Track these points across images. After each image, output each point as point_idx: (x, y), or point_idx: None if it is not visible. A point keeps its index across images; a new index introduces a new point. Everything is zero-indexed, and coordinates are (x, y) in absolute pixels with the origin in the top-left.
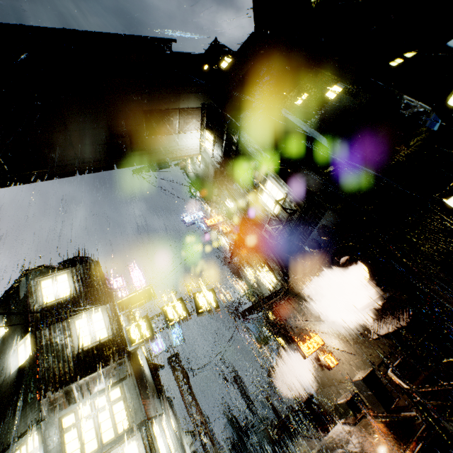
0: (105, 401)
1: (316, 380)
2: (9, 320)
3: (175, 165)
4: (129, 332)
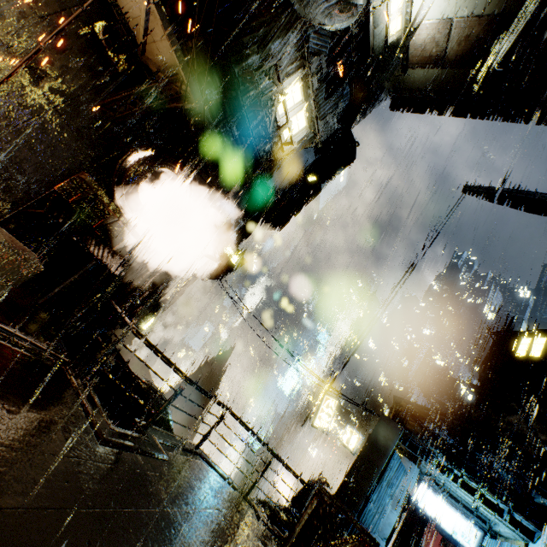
0: None
1: None
2: None
3: None
4: None
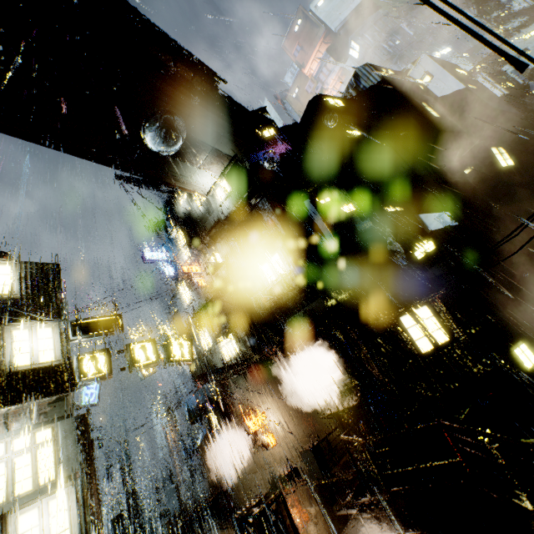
0: (27, 443)
1: (241, 466)
2: None
3: (166, 192)
4: (81, 362)
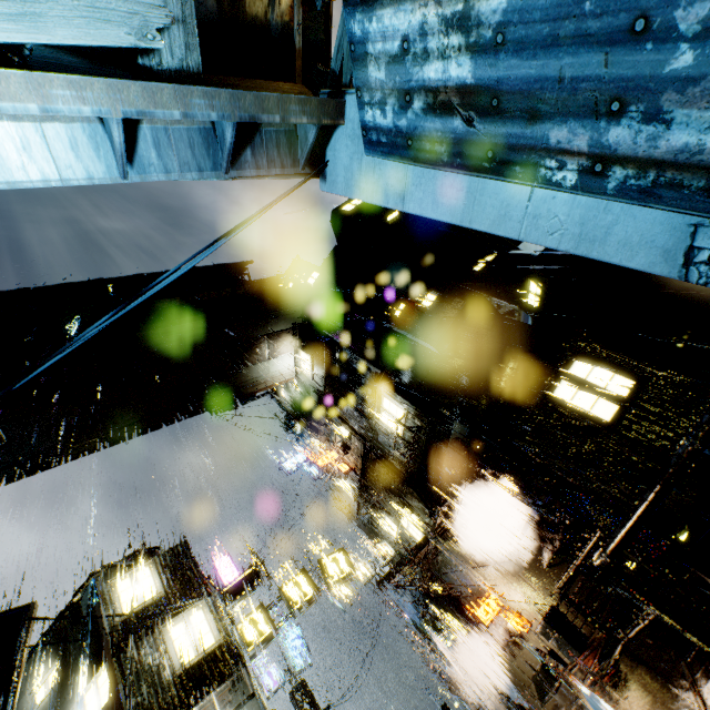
0: None
1: (517, 674)
2: (67, 656)
3: (264, 394)
4: (242, 632)
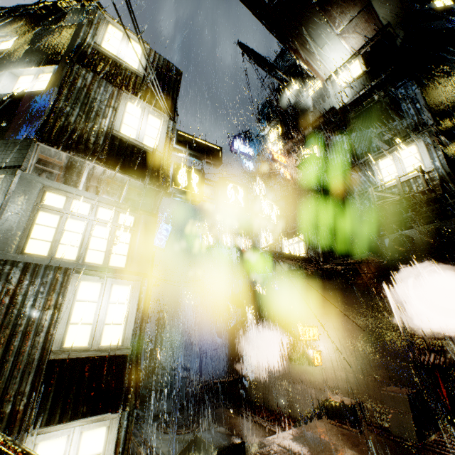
0: (110, 217)
1: (267, 366)
2: (27, 37)
3: (277, 79)
4: (176, 171)
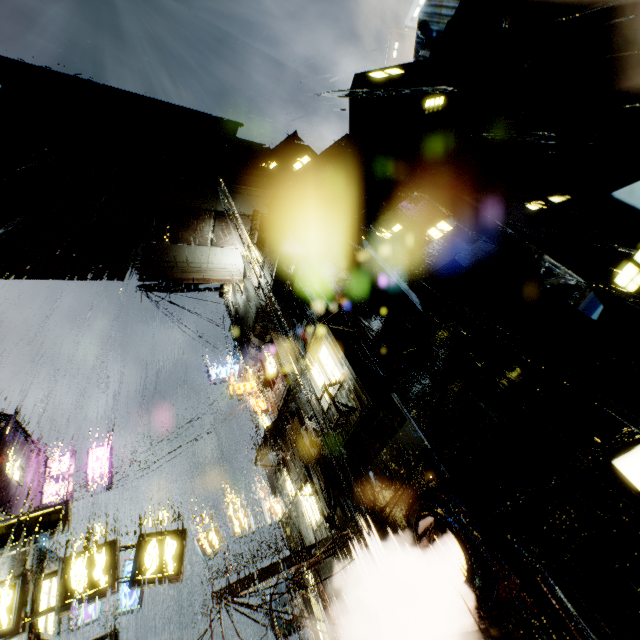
0: None
1: None
2: None
3: (210, 289)
4: None
